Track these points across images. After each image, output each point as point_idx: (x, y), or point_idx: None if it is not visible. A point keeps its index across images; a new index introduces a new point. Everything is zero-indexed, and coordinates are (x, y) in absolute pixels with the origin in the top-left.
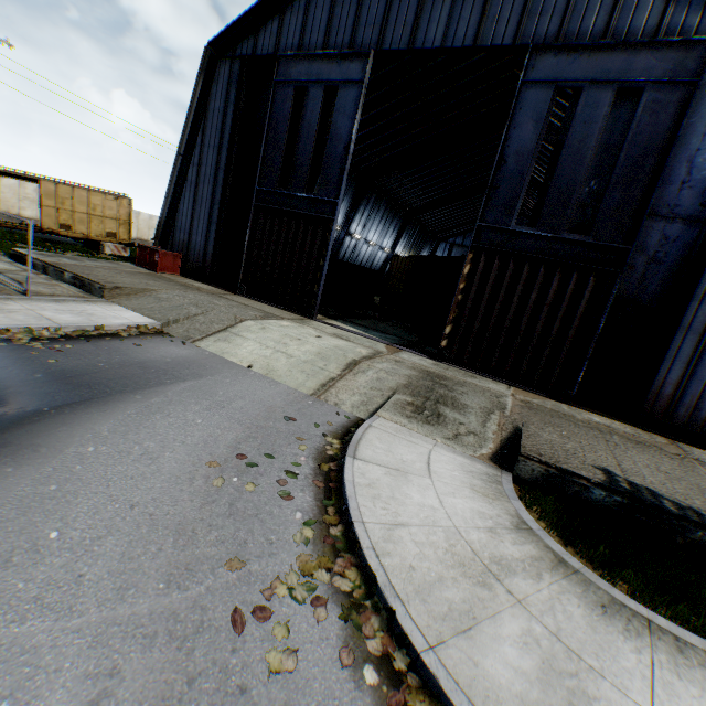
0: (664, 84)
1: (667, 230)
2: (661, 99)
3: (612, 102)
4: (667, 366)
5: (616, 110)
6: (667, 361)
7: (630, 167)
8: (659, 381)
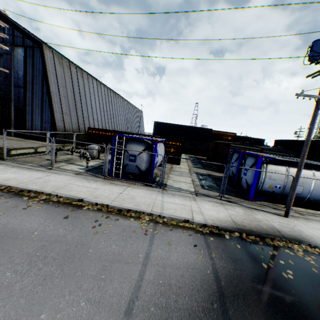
0: (7, 54)
1: (19, 89)
2: (7, 58)
3: (0, 58)
4: (29, 123)
5: (2, 60)
6: (28, 121)
7: (7, 74)
8: (28, 126)
